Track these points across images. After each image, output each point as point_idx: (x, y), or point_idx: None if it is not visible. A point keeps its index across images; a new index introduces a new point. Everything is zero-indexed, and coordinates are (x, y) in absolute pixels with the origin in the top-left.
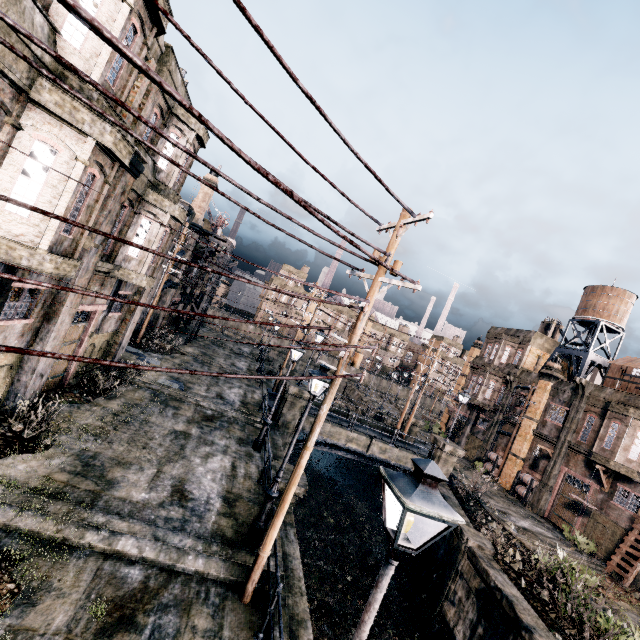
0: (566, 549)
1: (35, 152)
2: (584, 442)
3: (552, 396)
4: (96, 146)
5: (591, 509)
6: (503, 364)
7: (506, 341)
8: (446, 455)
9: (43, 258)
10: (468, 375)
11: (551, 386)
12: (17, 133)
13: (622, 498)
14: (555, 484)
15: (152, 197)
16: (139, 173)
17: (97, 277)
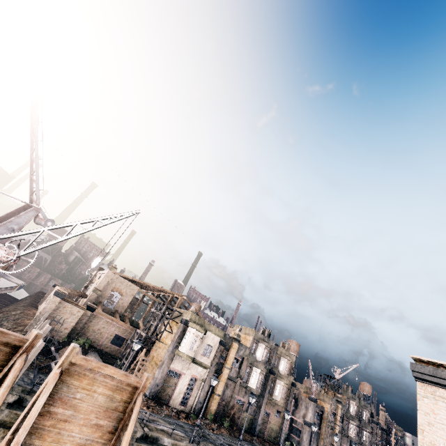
0: None
1: (351, 425)
2: None
3: None
4: (356, 423)
5: None
6: None
7: None
8: None
9: (354, 439)
10: None
11: None
12: (349, 423)
13: None
14: None
15: (364, 426)
16: (361, 422)
17: (359, 444)
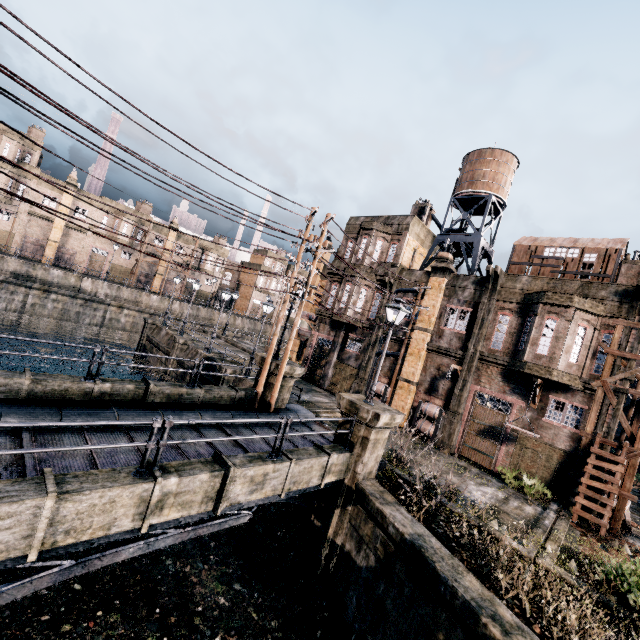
0: (531, 511)
1: None
2: (499, 350)
3: (448, 296)
4: None
5: (517, 433)
6: (375, 264)
7: (378, 232)
8: (377, 432)
9: None
10: (326, 285)
11: (446, 284)
12: None
13: (556, 412)
14: (465, 409)
15: None
16: None
17: None
